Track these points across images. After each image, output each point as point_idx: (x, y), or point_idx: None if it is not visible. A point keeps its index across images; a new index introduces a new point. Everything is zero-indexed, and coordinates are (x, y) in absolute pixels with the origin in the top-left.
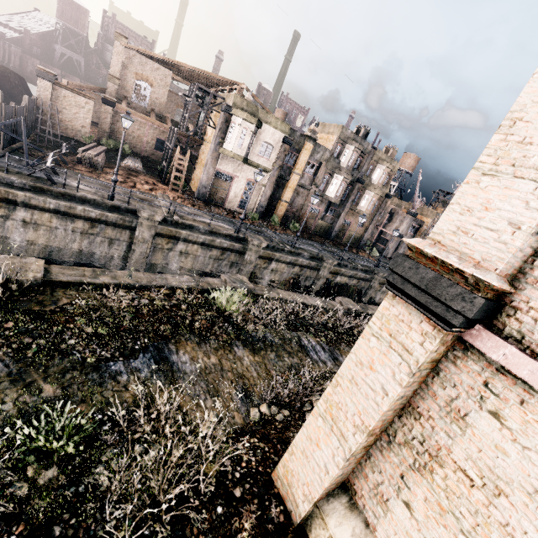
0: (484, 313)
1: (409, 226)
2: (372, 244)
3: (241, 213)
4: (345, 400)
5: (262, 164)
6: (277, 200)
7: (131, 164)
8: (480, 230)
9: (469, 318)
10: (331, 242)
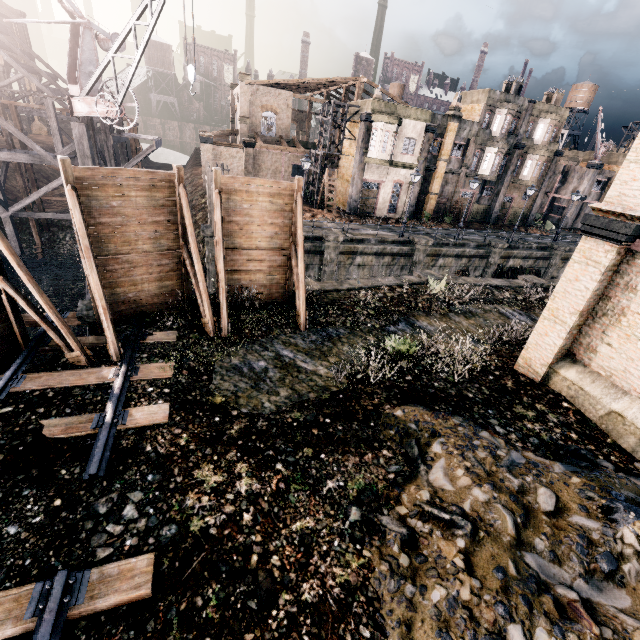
0: (638, 231)
1: (593, 183)
2: (543, 217)
3: (391, 217)
4: (561, 304)
5: (407, 161)
6: (425, 195)
7: None
8: (632, 192)
9: (629, 235)
10: (492, 226)
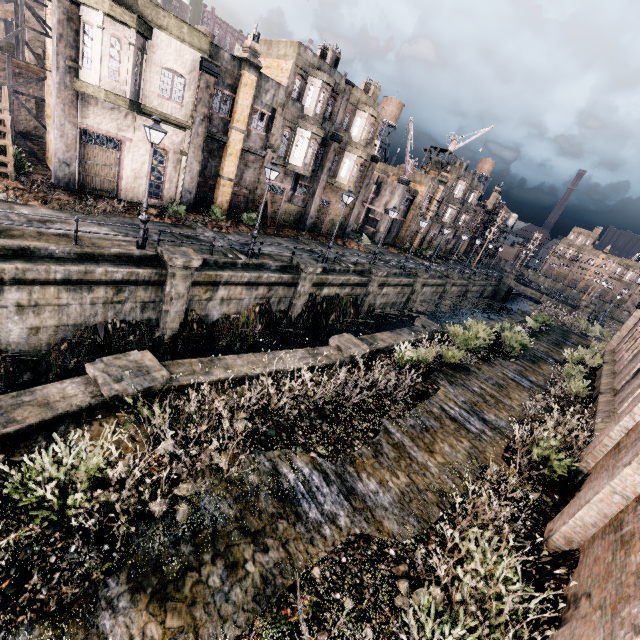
0: None
1: (402, 199)
2: (360, 227)
3: (155, 205)
4: None
5: (172, 113)
6: (215, 178)
7: None
8: None
9: None
10: (308, 234)
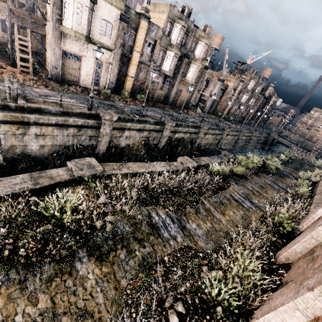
0: None
1: (219, 89)
2: (196, 104)
3: (96, 89)
4: None
5: (105, 42)
6: (125, 76)
7: None
8: None
9: None
10: (169, 106)
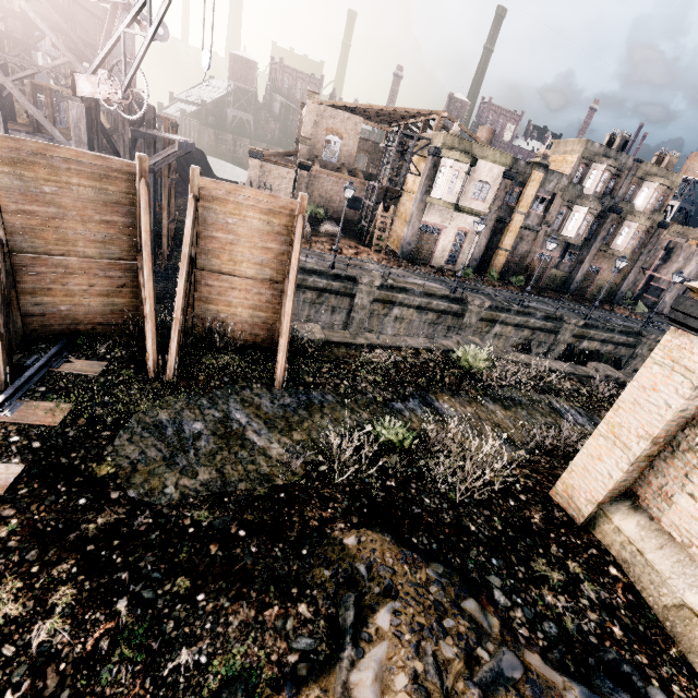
0: None
1: None
2: (635, 296)
3: (450, 269)
4: (627, 419)
5: (476, 208)
6: (494, 249)
7: (331, 229)
8: None
9: None
10: (570, 297)
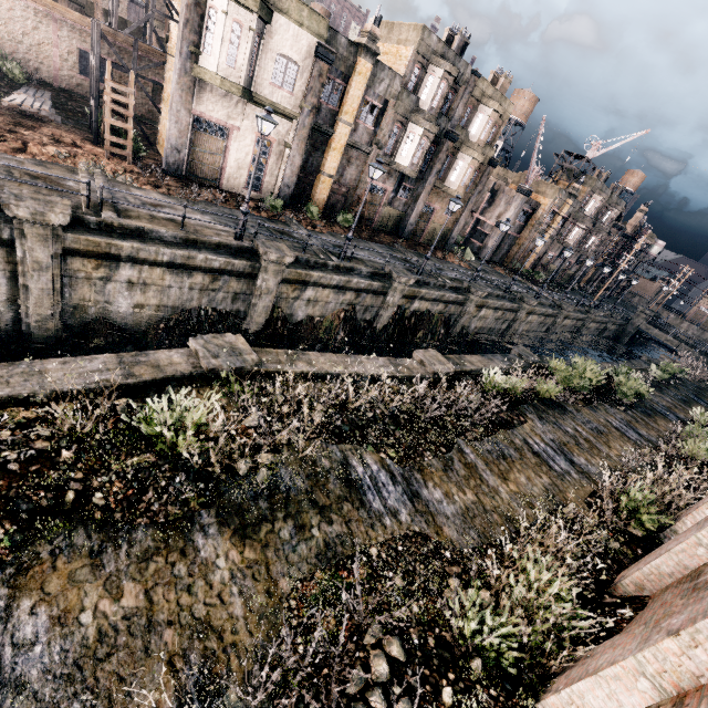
0: None
1: (519, 212)
2: (464, 240)
3: (253, 198)
4: None
5: (281, 102)
6: (315, 173)
7: (22, 102)
8: None
9: None
10: (405, 242)
